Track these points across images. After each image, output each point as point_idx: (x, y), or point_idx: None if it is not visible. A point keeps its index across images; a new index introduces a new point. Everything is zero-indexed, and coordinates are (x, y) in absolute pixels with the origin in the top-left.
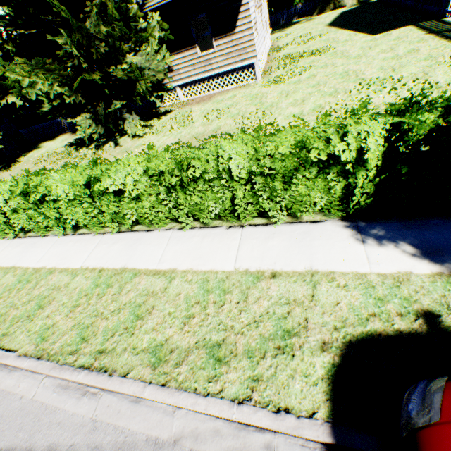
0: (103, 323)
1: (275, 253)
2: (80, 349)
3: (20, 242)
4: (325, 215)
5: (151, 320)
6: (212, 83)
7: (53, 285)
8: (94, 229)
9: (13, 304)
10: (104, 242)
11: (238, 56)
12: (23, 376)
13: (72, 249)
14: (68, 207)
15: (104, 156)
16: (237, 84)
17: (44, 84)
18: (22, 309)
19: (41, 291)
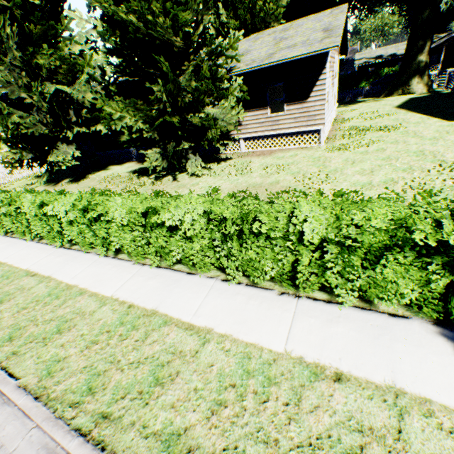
0: (116, 374)
1: (340, 344)
2: (83, 403)
3: (64, 252)
4: (410, 311)
5: (172, 390)
6: (274, 140)
7: (79, 308)
8: (135, 257)
9: (35, 319)
10: (141, 274)
11: (306, 121)
12: (13, 415)
13: (108, 272)
14: (118, 230)
15: (161, 187)
16: (299, 145)
17: (131, 119)
18: (42, 327)
19: (65, 312)
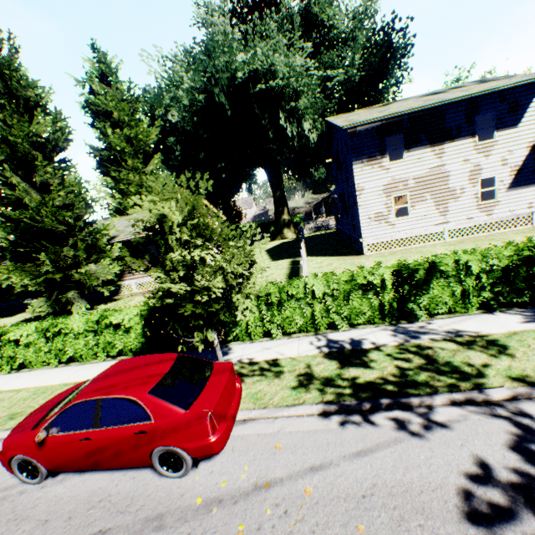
0: None
1: (87, 374)
2: None
3: None
4: (129, 356)
5: None
6: None
7: None
8: None
9: None
10: None
11: None
12: None
13: None
14: None
15: None
16: None
17: (17, 278)
18: None
19: None
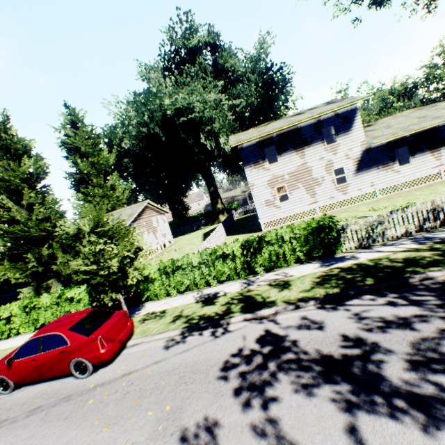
0: None
1: None
2: None
3: None
4: None
5: None
6: None
7: None
8: None
9: None
10: None
11: None
12: None
13: None
14: None
15: None
16: None
17: (11, 274)
18: None
19: None
